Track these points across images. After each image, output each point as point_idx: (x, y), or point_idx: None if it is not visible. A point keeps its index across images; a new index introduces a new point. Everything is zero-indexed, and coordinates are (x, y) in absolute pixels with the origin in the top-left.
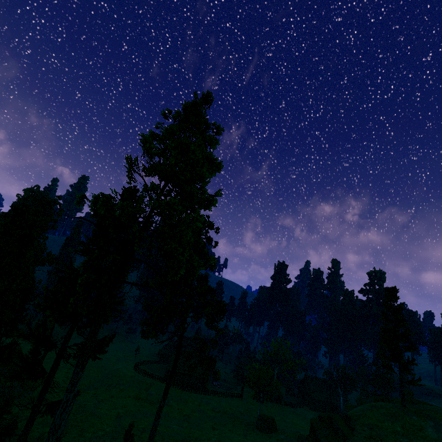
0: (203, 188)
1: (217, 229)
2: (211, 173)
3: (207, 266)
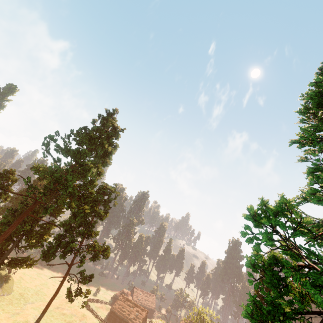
0: (109, 164)
1: (118, 193)
2: (107, 154)
3: (99, 217)
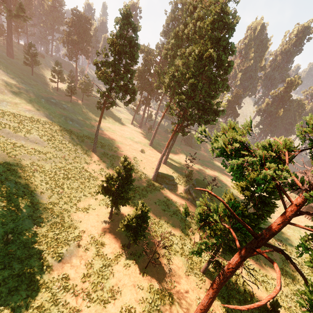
0: None
1: None
2: None
3: None
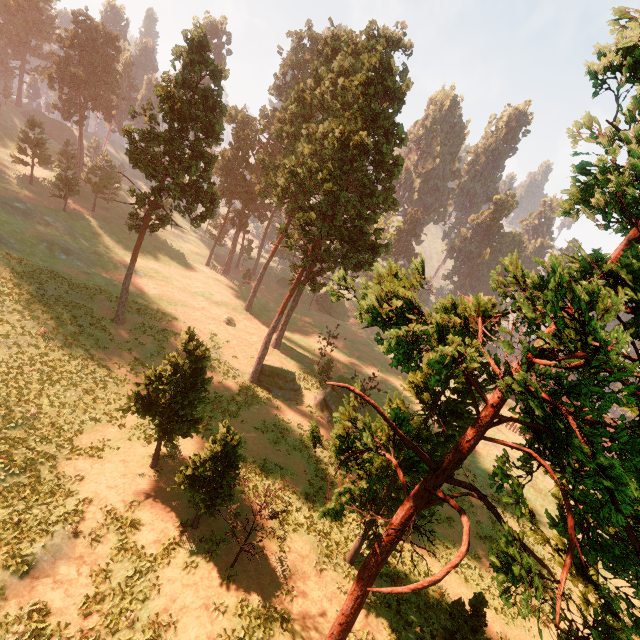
0: None
1: None
2: None
3: None
